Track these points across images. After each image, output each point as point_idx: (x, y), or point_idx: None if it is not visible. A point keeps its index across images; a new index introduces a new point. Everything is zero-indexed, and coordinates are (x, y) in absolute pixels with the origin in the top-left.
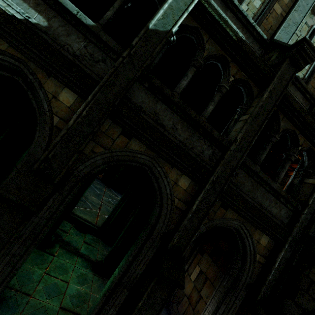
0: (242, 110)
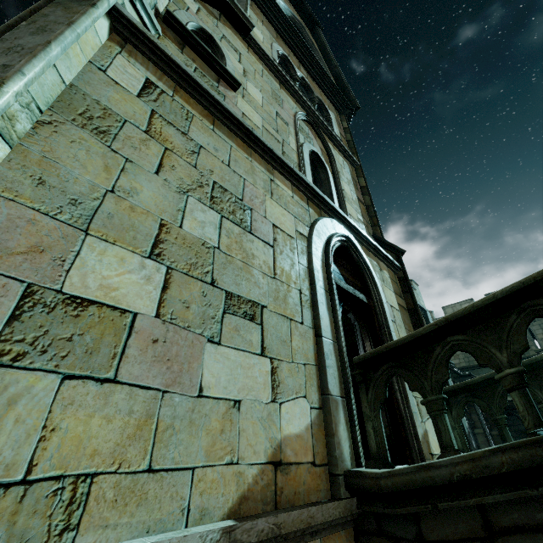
0: (470, 424)
